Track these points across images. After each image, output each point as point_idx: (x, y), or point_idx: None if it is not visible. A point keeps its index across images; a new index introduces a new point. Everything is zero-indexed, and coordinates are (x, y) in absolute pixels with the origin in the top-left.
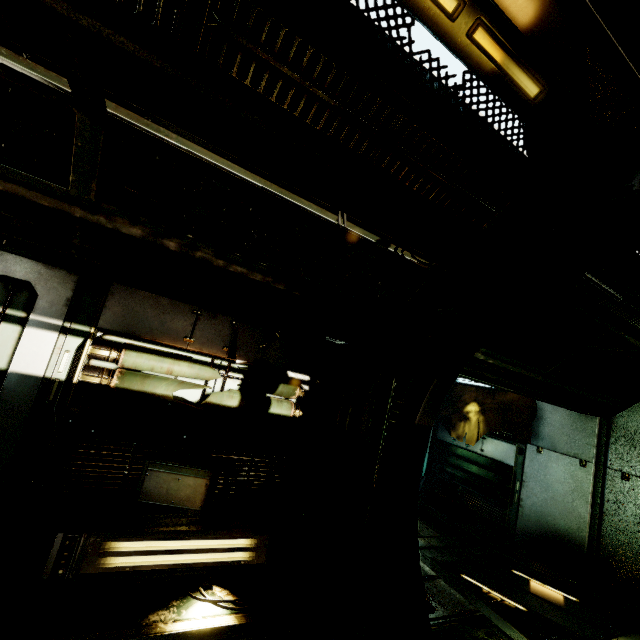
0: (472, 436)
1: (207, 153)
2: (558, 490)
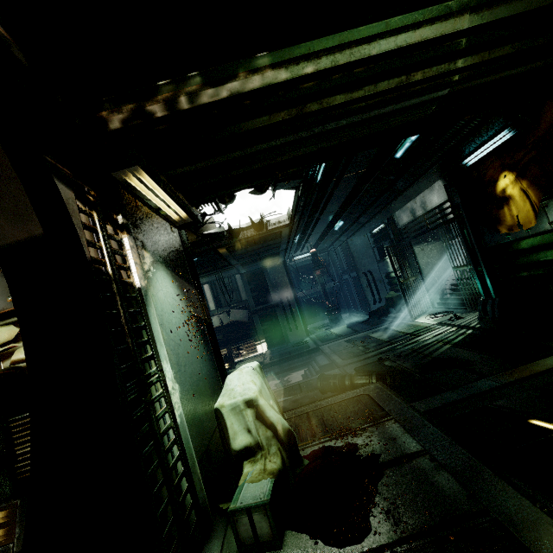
0: (526, 215)
1: None
2: None
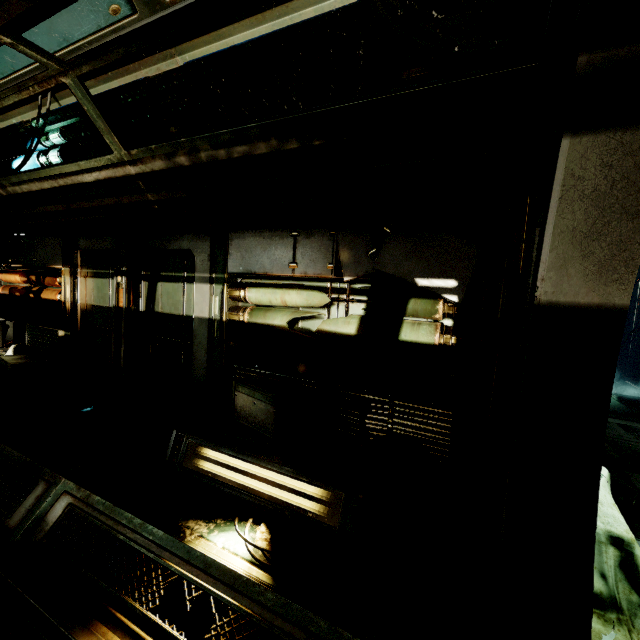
0: None
1: (199, 42)
2: None
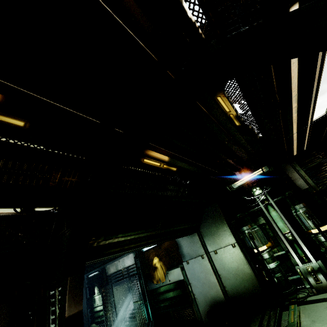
0: (162, 276)
1: None
2: (202, 277)
